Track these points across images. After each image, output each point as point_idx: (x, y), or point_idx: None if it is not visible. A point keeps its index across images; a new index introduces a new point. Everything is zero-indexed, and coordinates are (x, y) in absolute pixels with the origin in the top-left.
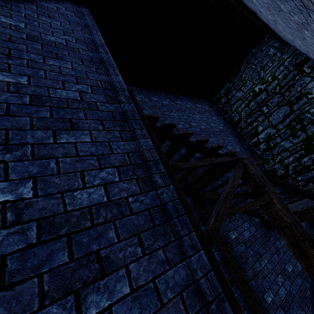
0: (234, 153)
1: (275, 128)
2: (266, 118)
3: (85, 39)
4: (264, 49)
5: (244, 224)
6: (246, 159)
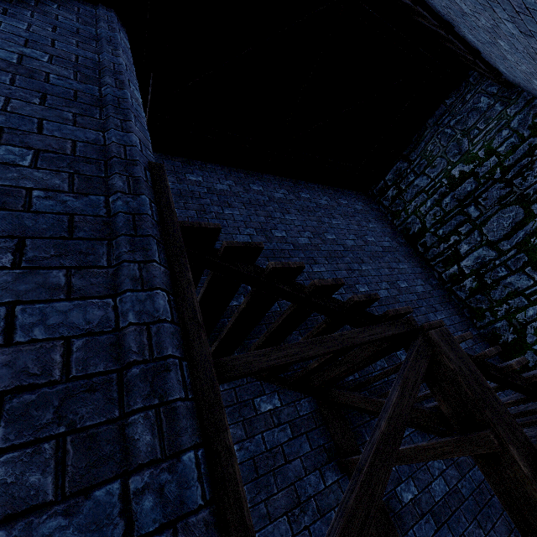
0: (405, 314)
1: (494, 249)
2: (475, 229)
3: (80, 58)
4: (469, 98)
5: (432, 463)
6: (434, 330)
